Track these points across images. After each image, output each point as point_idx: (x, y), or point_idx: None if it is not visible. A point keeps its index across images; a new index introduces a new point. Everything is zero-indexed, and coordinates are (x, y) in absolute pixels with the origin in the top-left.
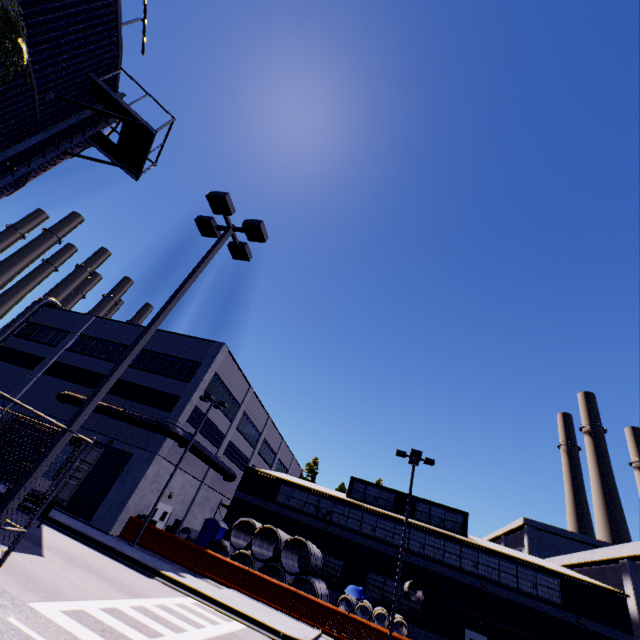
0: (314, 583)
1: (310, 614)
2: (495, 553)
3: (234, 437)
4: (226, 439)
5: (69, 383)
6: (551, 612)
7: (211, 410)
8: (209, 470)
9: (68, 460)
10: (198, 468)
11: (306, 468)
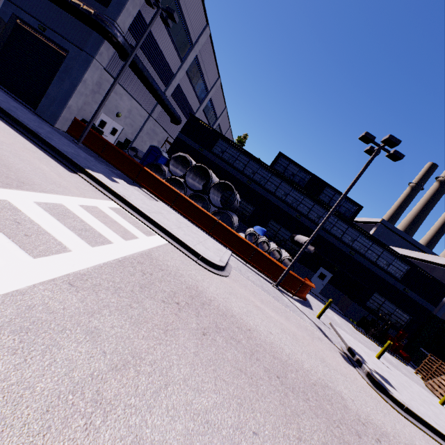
0: (232, 218)
1: (225, 239)
2: (373, 239)
3: (183, 83)
4: (175, 80)
5: None
6: (389, 280)
7: (160, 32)
8: (156, 106)
9: (3, 39)
10: (145, 99)
11: (237, 139)
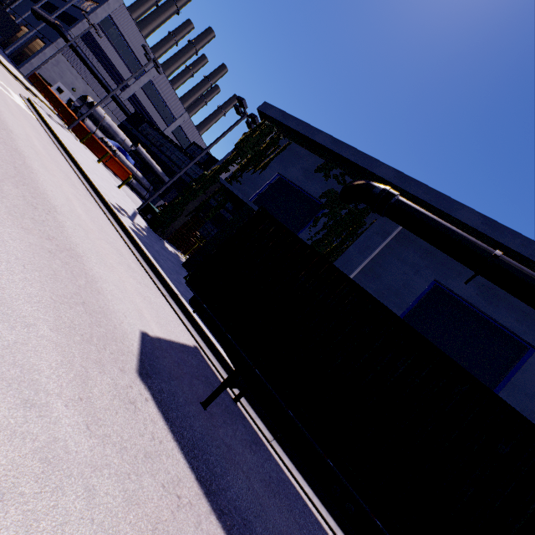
0: (87, 119)
1: (63, 113)
2: None
3: (141, 97)
4: (130, 90)
5: (46, 12)
6: (222, 212)
7: (110, 51)
8: (112, 101)
9: (27, 45)
10: (101, 92)
11: None
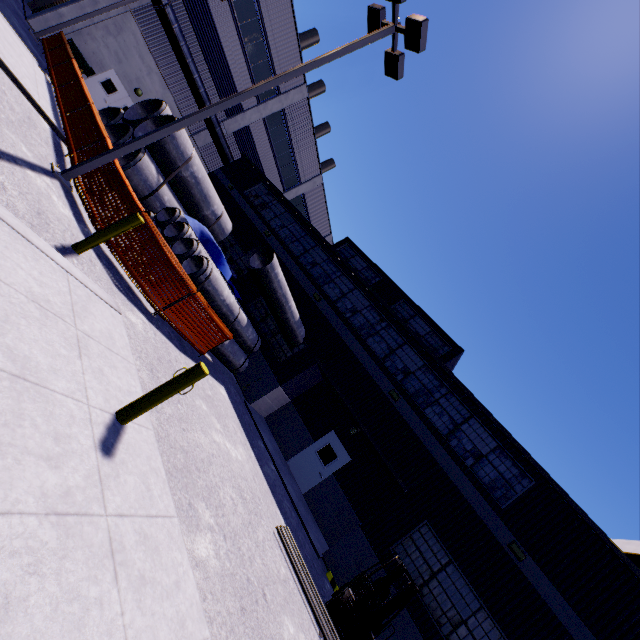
0: (144, 155)
1: (77, 124)
2: (451, 380)
3: (258, 135)
4: (243, 117)
5: None
6: (471, 499)
7: (229, 38)
8: (205, 130)
9: None
10: (190, 108)
11: None
